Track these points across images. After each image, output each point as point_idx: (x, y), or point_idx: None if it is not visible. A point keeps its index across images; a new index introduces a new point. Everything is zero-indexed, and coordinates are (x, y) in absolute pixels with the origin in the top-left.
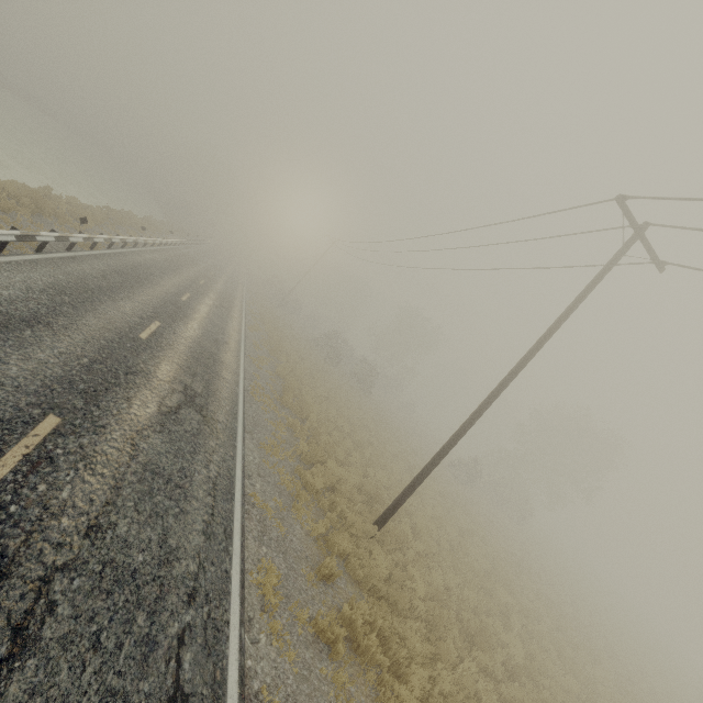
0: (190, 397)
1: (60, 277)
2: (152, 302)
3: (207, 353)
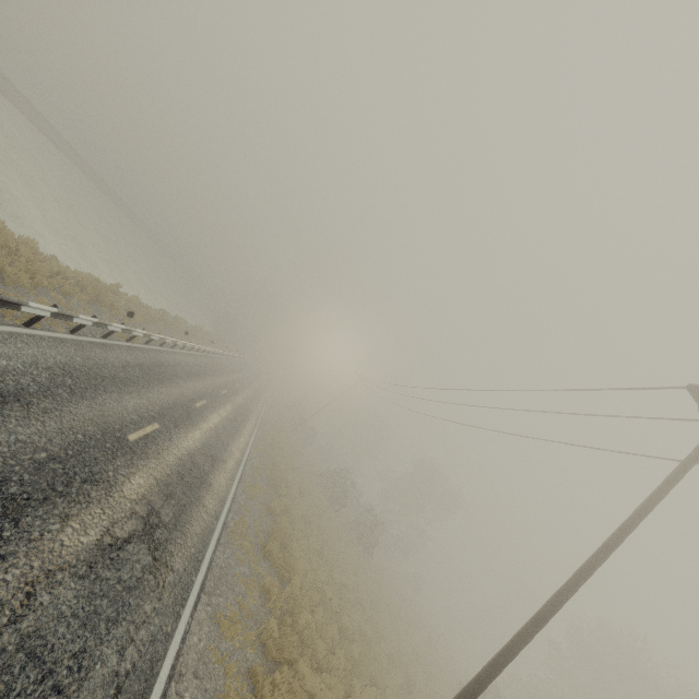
0: (151, 526)
1: (78, 359)
2: (162, 402)
3: (197, 469)
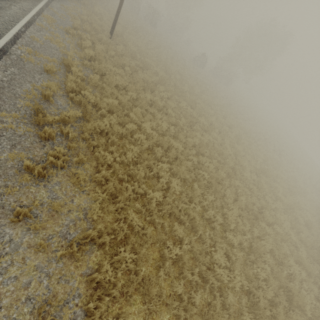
0: None
1: None
2: None
3: None
